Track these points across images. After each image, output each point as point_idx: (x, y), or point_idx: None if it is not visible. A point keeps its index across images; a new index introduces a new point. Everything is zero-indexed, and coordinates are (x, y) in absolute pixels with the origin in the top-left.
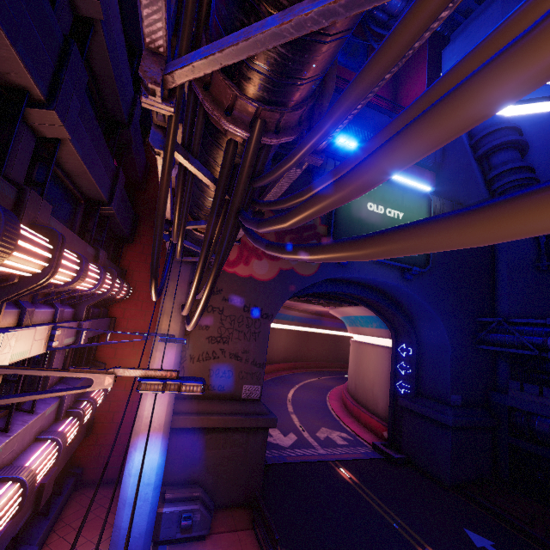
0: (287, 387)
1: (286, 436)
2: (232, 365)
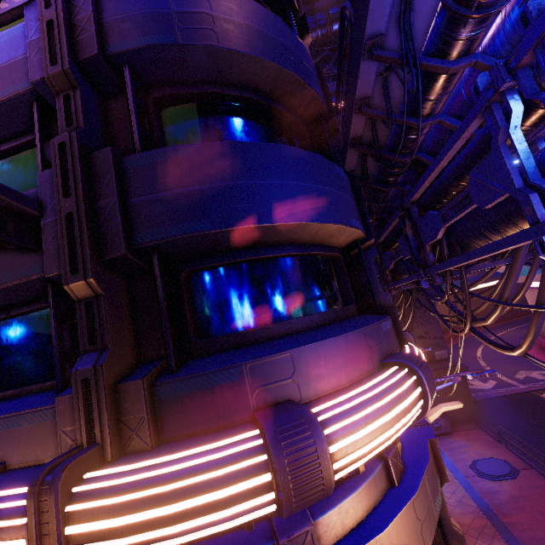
0: (473, 347)
1: (486, 383)
2: (421, 343)
